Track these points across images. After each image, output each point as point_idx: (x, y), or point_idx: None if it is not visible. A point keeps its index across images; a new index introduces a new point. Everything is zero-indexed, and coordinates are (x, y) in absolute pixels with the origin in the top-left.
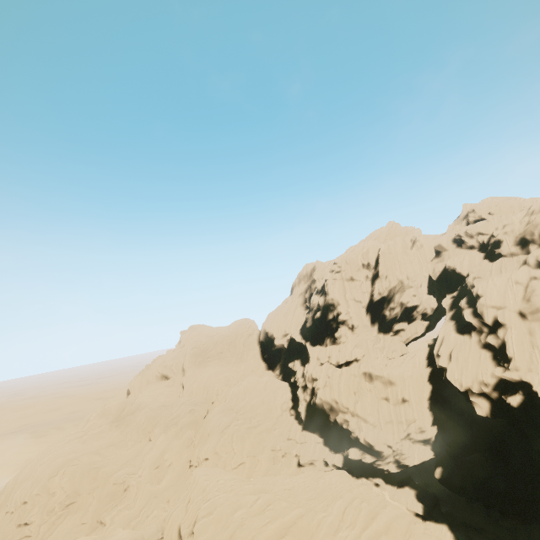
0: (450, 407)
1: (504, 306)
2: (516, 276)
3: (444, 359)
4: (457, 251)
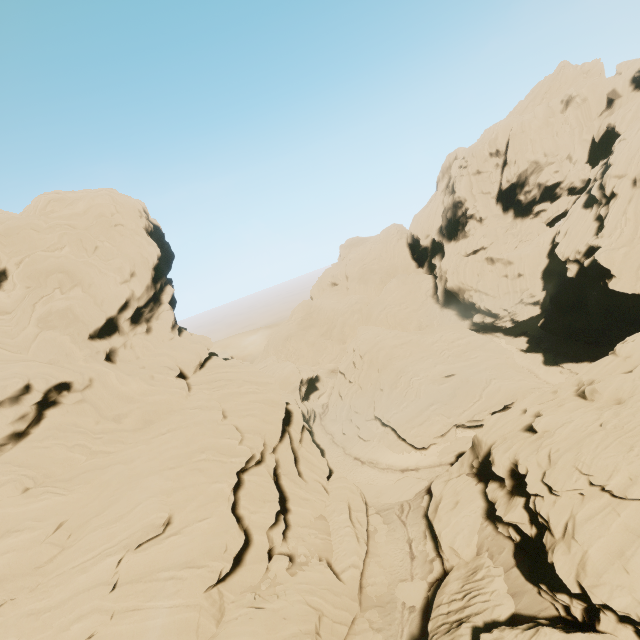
0: (560, 275)
1: (625, 174)
2: None
3: (560, 236)
4: (631, 97)
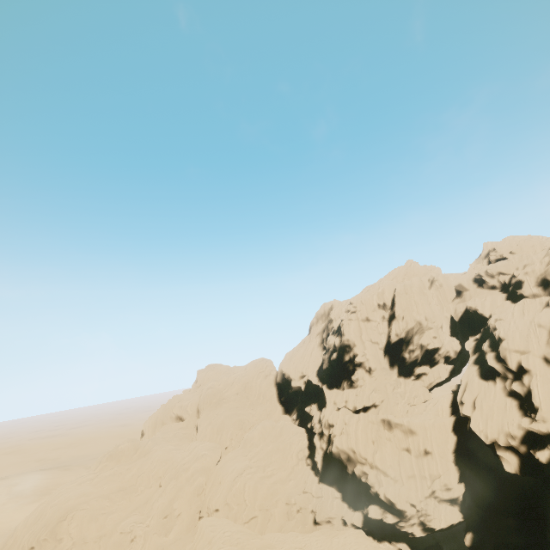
0: (478, 462)
1: (528, 351)
2: (539, 318)
3: (467, 407)
4: (479, 291)
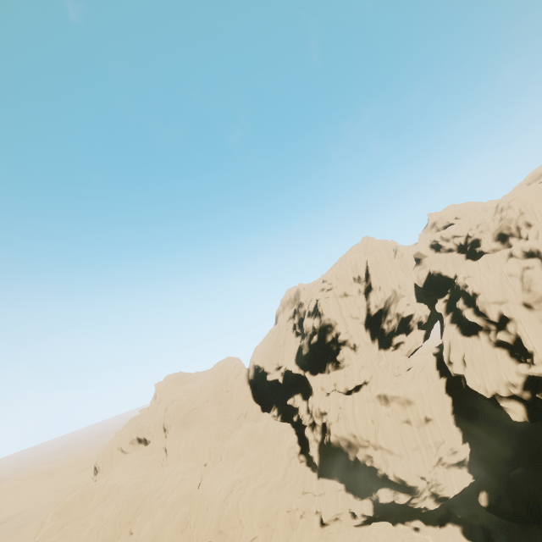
0: (478, 418)
1: (506, 300)
2: (508, 269)
3: (458, 366)
4: (437, 256)
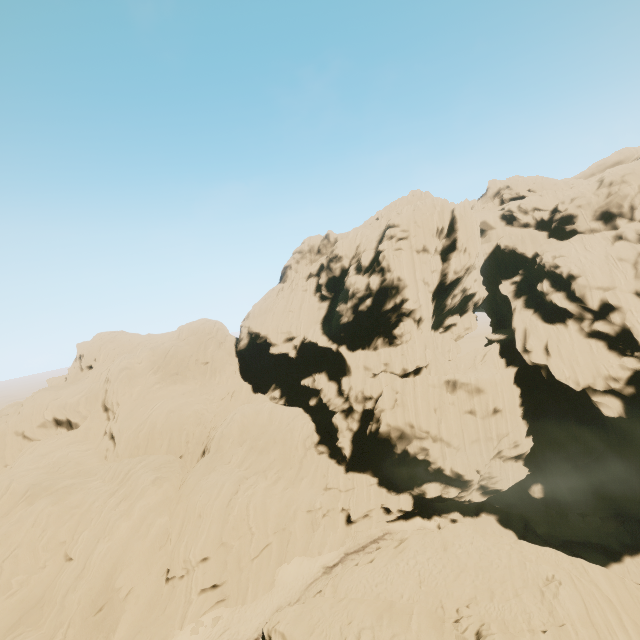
0: (547, 412)
1: (614, 287)
2: (618, 252)
3: (539, 355)
4: (508, 230)
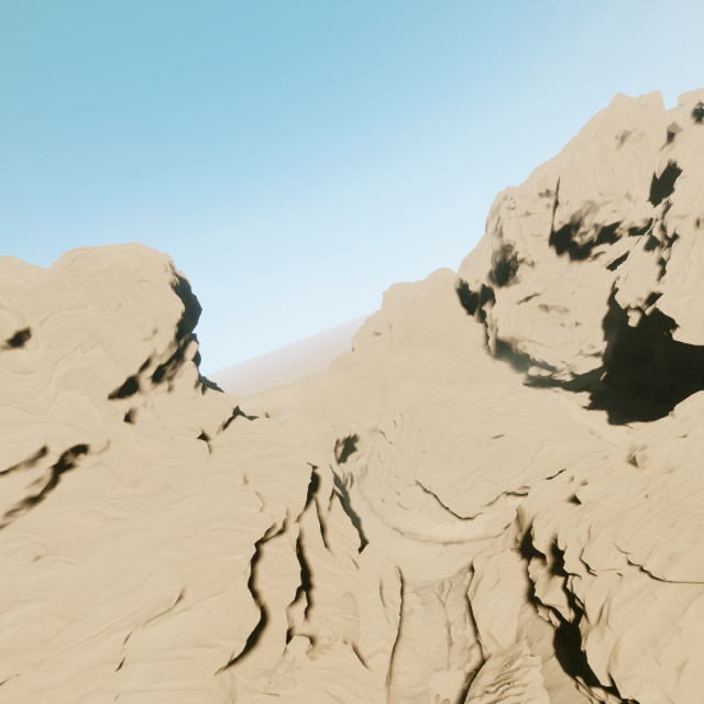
0: (622, 324)
1: (687, 214)
2: None
3: (620, 281)
4: (693, 131)
